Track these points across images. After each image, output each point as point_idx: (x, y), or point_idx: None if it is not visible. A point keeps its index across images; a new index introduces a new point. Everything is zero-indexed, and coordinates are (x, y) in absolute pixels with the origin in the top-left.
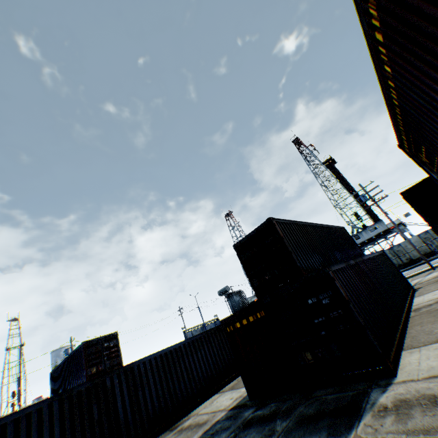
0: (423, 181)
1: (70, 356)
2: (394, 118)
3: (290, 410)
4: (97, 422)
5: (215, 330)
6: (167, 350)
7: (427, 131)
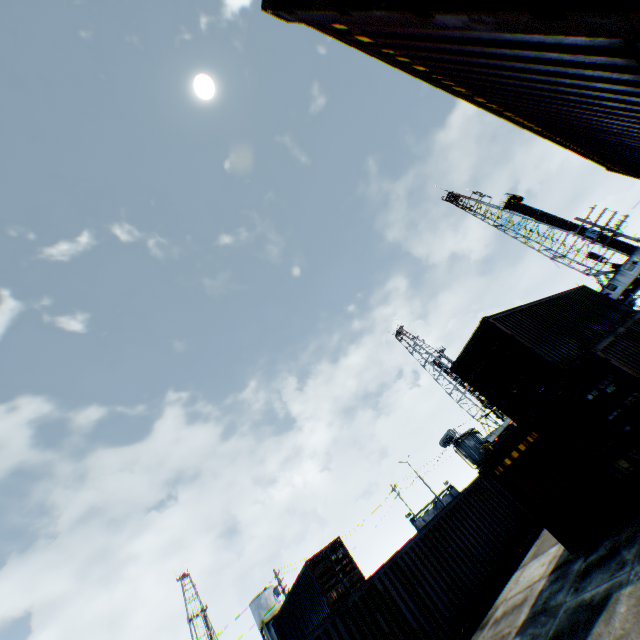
0: None
1: (294, 588)
2: (585, 156)
3: (632, 536)
4: (390, 634)
5: (471, 488)
6: (425, 530)
7: (632, 164)
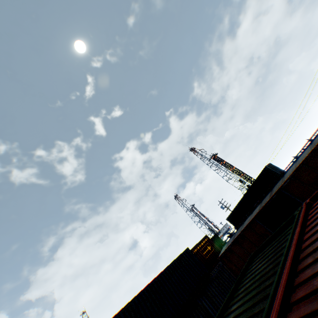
0: (230, 214)
1: None
2: None
3: None
4: None
5: None
6: None
7: None
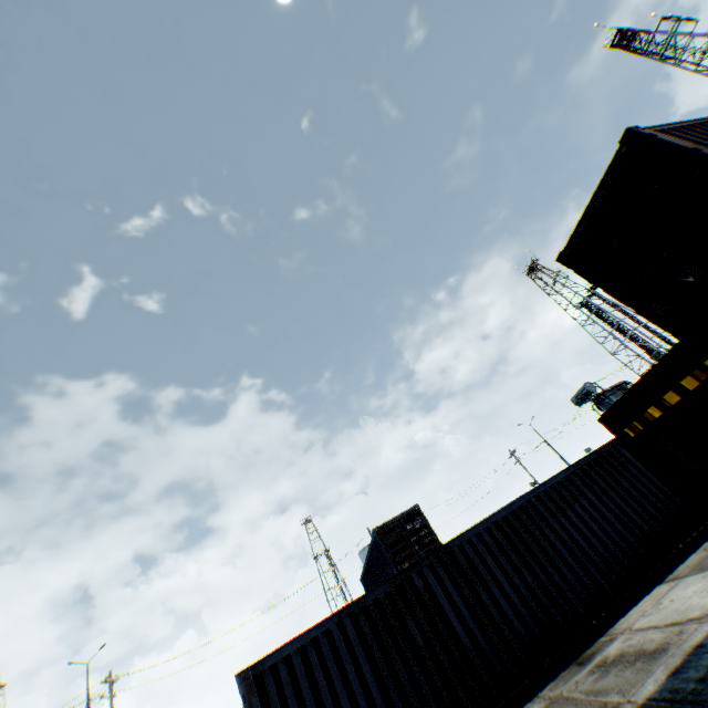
0: None
1: (370, 553)
2: None
3: None
4: (425, 650)
5: (596, 457)
6: (505, 513)
7: None
